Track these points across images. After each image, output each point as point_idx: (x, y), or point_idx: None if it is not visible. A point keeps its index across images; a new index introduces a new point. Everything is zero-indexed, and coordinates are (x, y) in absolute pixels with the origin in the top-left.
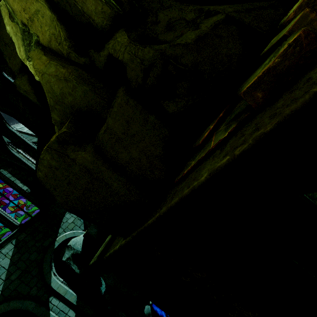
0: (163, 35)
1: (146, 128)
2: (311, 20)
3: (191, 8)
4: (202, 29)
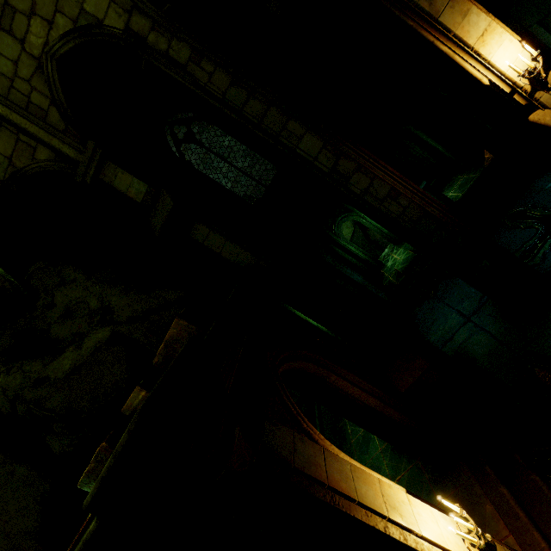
0: (57, 327)
1: (12, 486)
2: (142, 398)
3: (97, 290)
4: (82, 352)
